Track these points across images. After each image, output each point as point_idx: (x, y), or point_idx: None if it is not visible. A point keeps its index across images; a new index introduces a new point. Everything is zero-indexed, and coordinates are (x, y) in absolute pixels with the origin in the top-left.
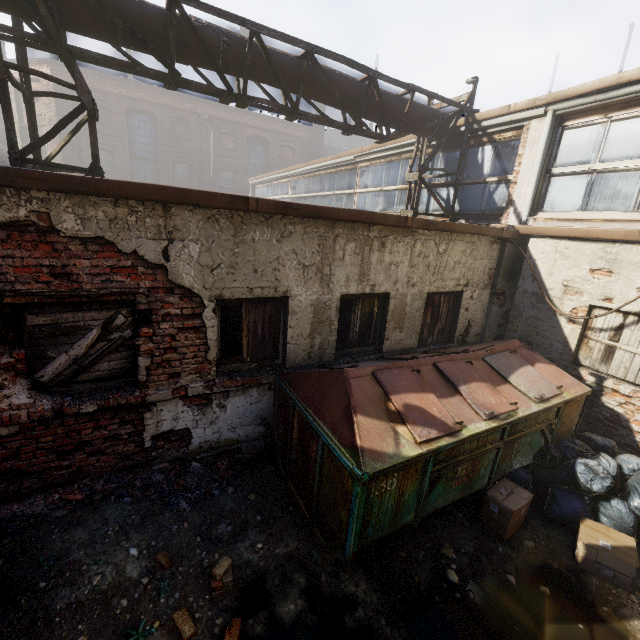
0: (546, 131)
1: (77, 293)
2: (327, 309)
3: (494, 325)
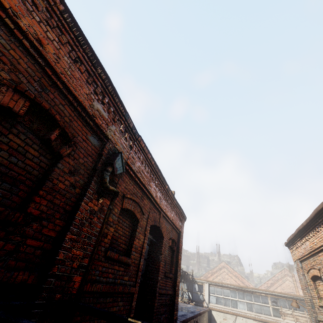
0: (208, 286)
1: None
2: None
3: None
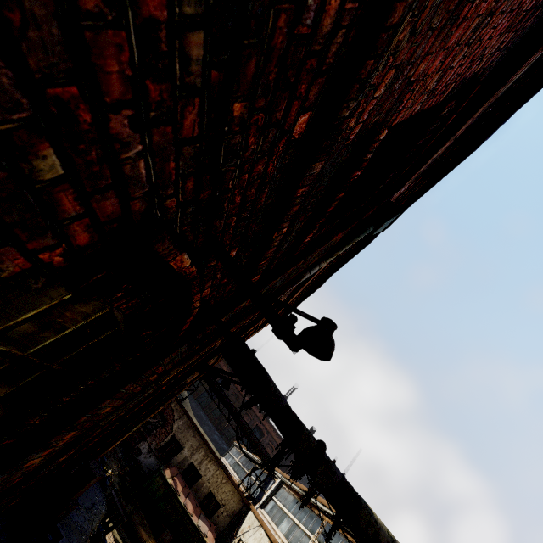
0: (278, 482)
1: (163, 413)
2: (187, 461)
3: (223, 539)
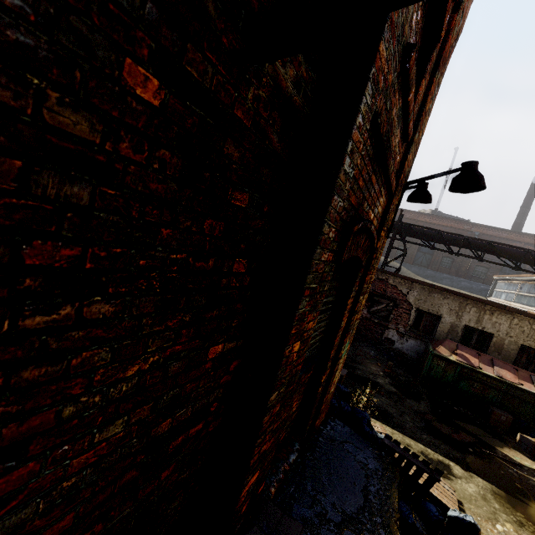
0: None
1: (385, 295)
2: (457, 327)
3: None
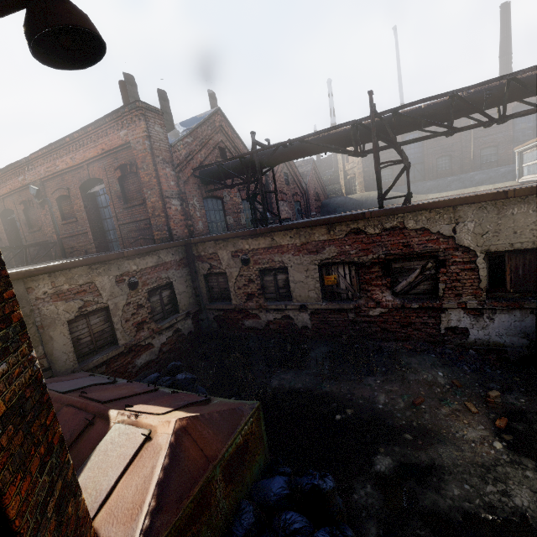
0: None
1: (412, 253)
2: None
3: None
